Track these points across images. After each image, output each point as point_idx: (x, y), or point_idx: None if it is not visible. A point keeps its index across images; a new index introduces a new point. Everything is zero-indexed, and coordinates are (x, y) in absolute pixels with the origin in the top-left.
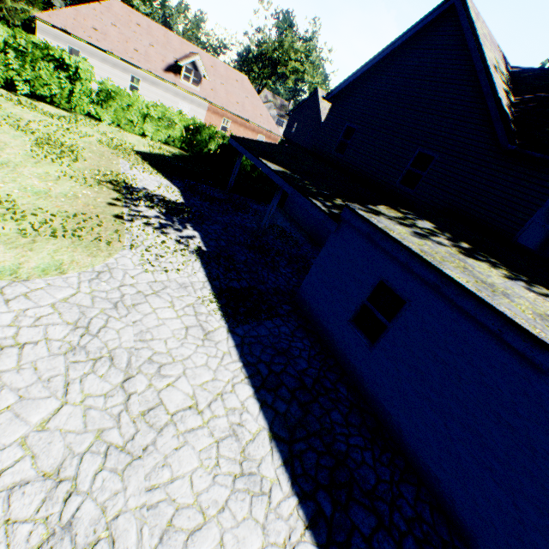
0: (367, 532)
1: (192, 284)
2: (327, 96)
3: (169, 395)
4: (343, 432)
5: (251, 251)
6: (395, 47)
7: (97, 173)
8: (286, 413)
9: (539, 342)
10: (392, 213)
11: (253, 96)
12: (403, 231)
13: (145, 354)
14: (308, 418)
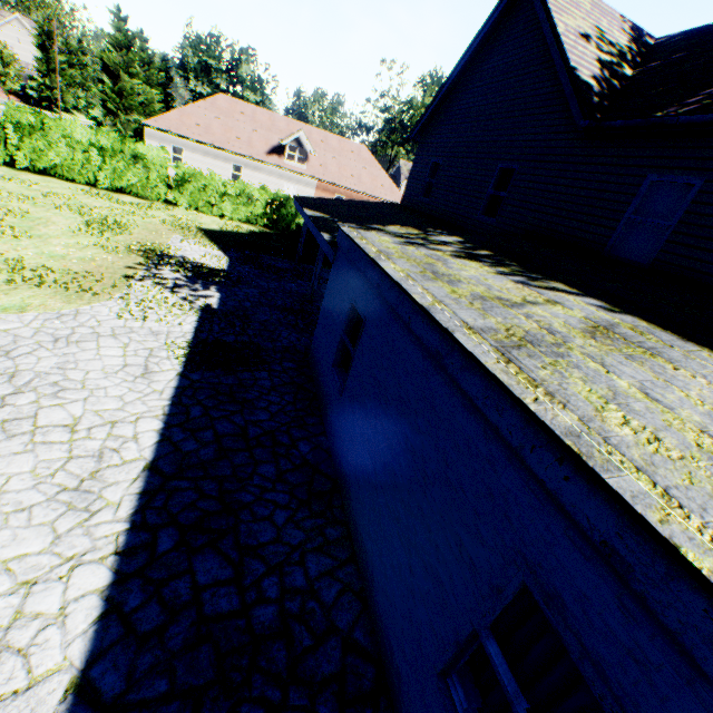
0: (205, 581)
1: (169, 333)
2: (411, 134)
3: (50, 412)
4: (263, 485)
5: (284, 313)
6: (471, 53)
7: (136, 244)
8: (190, 452)
9: (429, 316)
10: (404, 230)
11: (372, 166)
12: (387, 240)
13: (54, 379)
14: (220, 462)
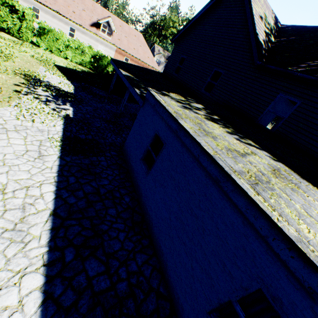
0: (92, 274)
1: (49, 131)
2: (172, 39)
3: None
4: (111, 220)
5: (107, 123)
6: (208, 7)
7: (18, 69)
8: (73, 204)
9: (213, 160)
10: (178, 97)
11: (144, 46)
12: (174, 104)
13: None
14: (89, 209)
